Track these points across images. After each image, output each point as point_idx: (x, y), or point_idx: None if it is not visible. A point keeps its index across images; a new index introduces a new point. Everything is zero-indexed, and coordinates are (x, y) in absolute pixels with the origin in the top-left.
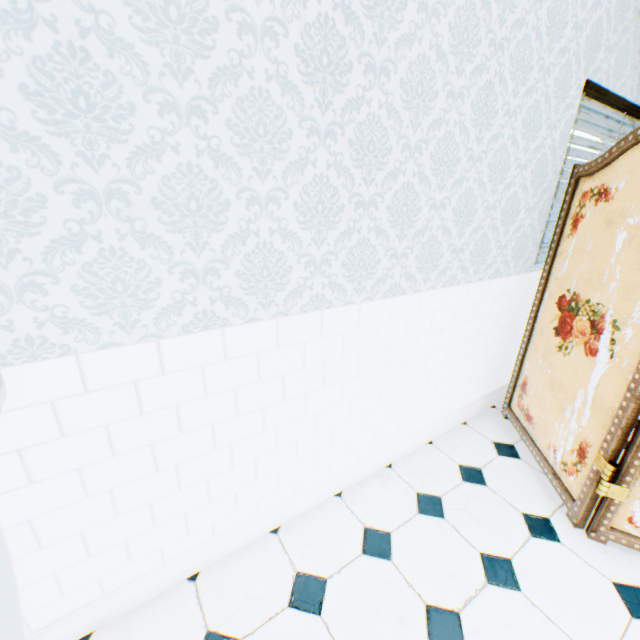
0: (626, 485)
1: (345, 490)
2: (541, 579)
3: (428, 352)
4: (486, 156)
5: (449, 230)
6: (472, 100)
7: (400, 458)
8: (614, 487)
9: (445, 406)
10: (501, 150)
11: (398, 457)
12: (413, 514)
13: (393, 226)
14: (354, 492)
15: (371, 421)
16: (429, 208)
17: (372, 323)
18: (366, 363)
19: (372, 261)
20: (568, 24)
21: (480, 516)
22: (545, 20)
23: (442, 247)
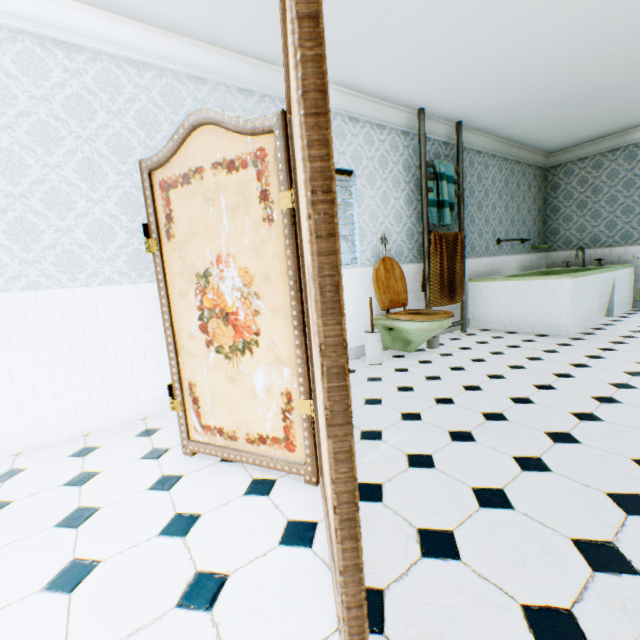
0: (180, 398)
1: (28, 451)
2: (109, 479)
3: (106, 336)
4: (111, 199)
5: (89, 246)
6: (75, 168)
7: (103, 429)
8: (176, 402)
9: (157, 387)
10: (128, 195)
11: (101, 429)
12: (63, 457)
13: (16, 243)
14: (33, 451)
15: (47, 390)
16: (55, 231)
17: (17, 309)
18: (21, 339)
19: (0, 265)
20: (165, 123)
21: (116, 453)
22: (136, 123)
23: (85, 257)
